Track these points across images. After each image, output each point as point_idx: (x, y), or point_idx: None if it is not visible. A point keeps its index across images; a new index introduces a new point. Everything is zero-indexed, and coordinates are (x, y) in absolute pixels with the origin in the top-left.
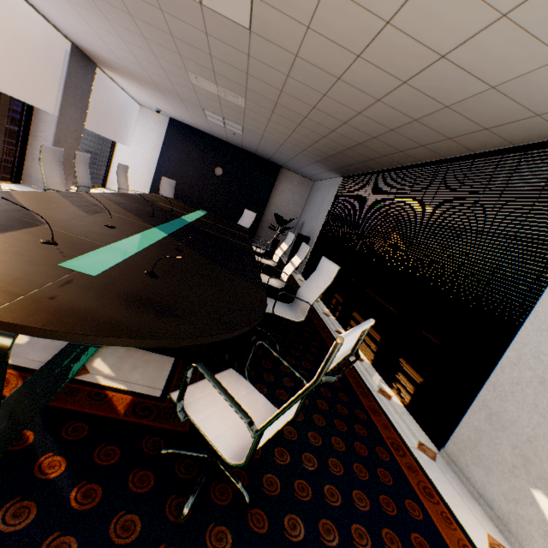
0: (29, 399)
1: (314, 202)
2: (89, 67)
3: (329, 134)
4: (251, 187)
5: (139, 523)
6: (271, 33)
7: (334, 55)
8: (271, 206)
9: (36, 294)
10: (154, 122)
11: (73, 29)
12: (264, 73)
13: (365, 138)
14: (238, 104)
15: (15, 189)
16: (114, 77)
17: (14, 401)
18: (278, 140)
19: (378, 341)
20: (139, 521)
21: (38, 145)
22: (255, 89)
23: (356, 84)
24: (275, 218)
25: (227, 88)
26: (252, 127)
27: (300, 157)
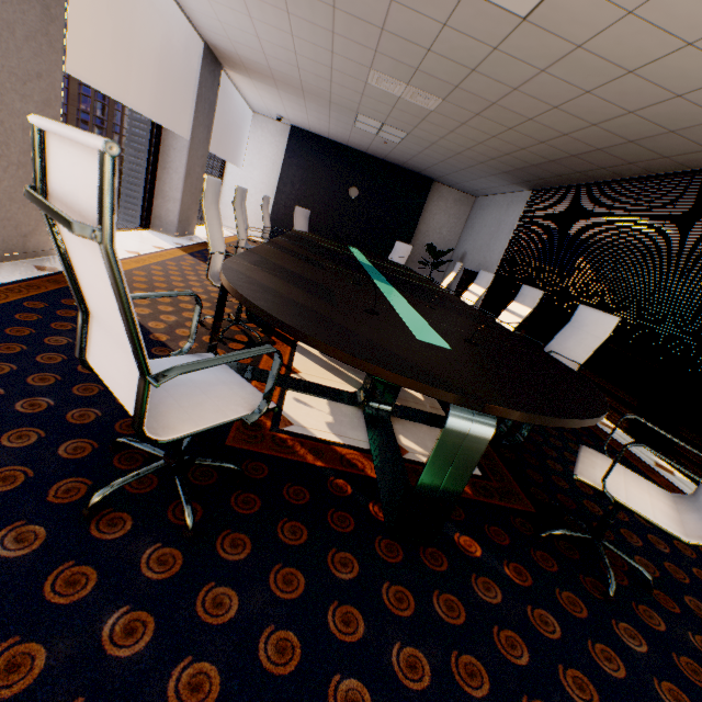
0: (394, 480)
1: (481, 226)
2: (216, 71)
3: (554, 138)
4: (394, 211)
5: (577, 600)
6: (557, 21)
7: (647, 44)
8: (419, 234)
9: (465, 376)
10: (271, 134)
11: (219, 26)
12: (503, 68)
13: (614, 142)
14: (424, 107)
15: (152, 237)
16: (237, 80)
17: (385, 482)
18: (456, 149)
19: (635, 405)
20: (576, 597)
21: (167, 179)
22: (470, 88)
23: (656, 77)
24: (427, 250)
25: (421, 88)
26: (424, 133)
27: (476, 168)
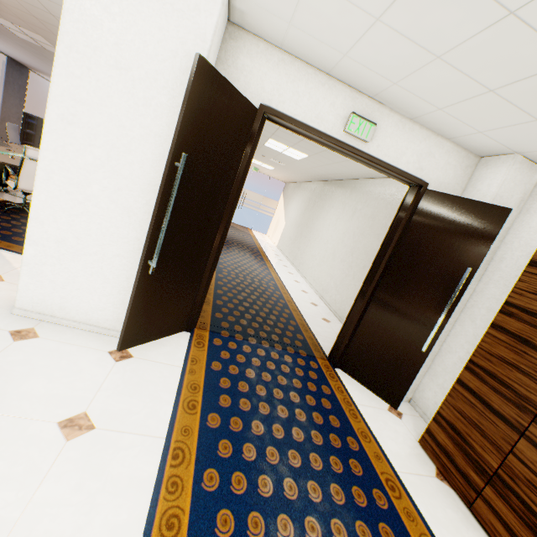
0: None
1: None
2: (23, 70)
3: None
4: None
5: None
6: None
7: None
8: None
9: None
10: None
11: (4, 50)
12: None
13: None
14: None
15: None
16: (44, 76)
17: None
18: None
19: None
20: None
21: None
22: None
23: None
24: None
25: None
26: None
27: None
